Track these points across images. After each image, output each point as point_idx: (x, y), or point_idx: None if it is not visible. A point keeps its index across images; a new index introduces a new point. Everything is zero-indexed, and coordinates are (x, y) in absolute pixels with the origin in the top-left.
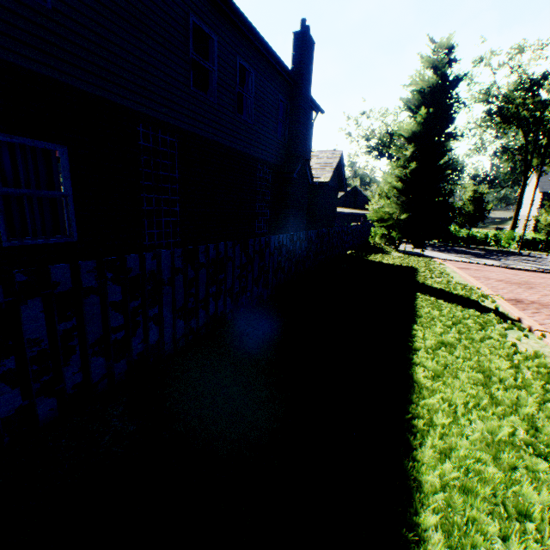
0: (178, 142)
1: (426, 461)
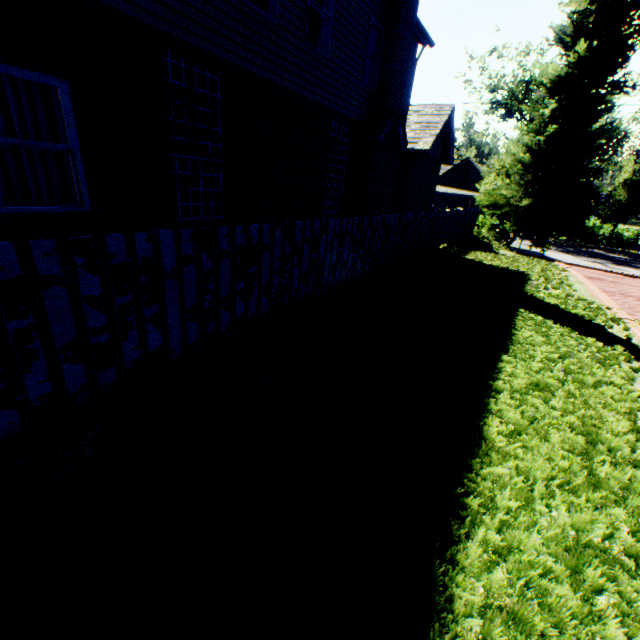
0: (221, 81)
1: (468, 565)
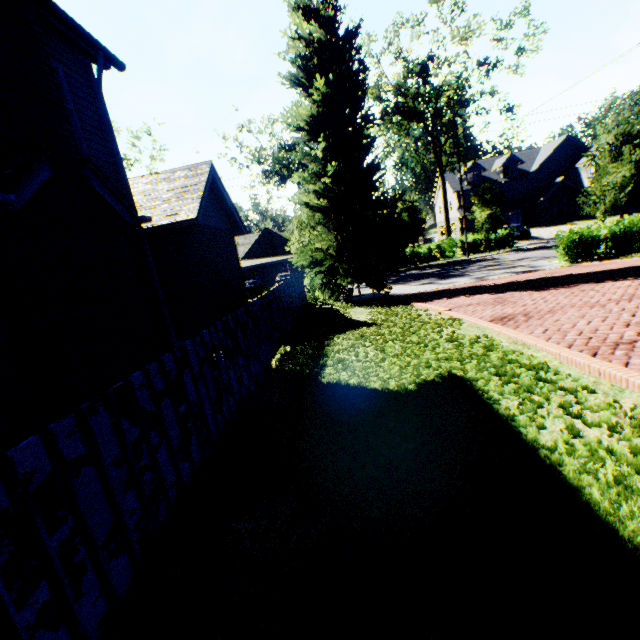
0: None
1: None
